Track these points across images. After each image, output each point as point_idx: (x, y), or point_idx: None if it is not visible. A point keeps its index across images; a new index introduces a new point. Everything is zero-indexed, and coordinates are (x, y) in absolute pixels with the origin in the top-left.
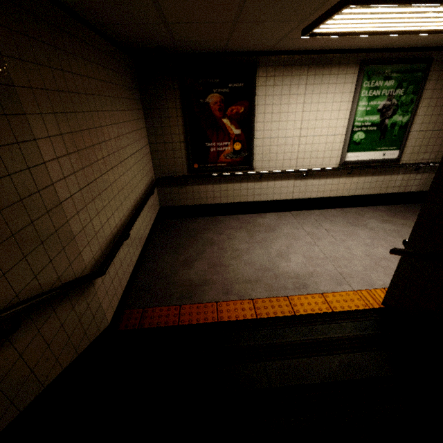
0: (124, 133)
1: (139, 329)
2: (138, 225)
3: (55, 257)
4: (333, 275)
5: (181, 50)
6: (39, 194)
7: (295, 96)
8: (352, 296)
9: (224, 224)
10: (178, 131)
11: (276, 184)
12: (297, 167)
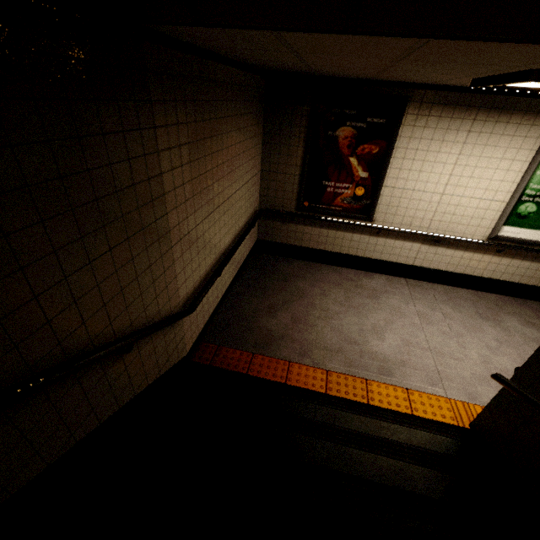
0: (238, 166)
1: (211, 367)
2: (231, 261)
3: (159, 294)
4: (430, 373)
5: (320, 74)
6: (158, 242)
7: (450, 144)
8: (442, 403)
9: (322, 275)
10: (296, 162)
11: (396, 244)
12: (429, 230)
